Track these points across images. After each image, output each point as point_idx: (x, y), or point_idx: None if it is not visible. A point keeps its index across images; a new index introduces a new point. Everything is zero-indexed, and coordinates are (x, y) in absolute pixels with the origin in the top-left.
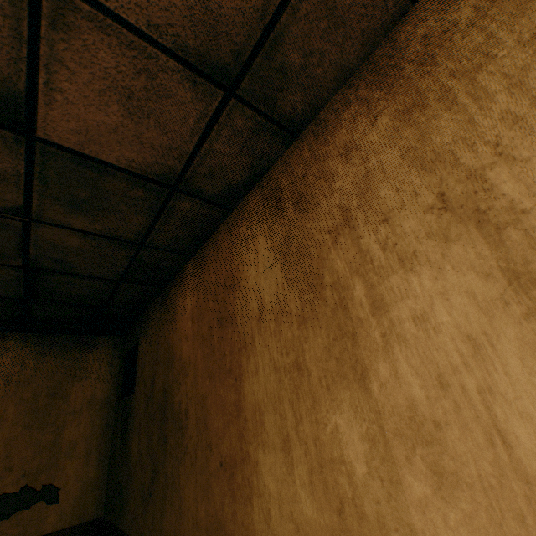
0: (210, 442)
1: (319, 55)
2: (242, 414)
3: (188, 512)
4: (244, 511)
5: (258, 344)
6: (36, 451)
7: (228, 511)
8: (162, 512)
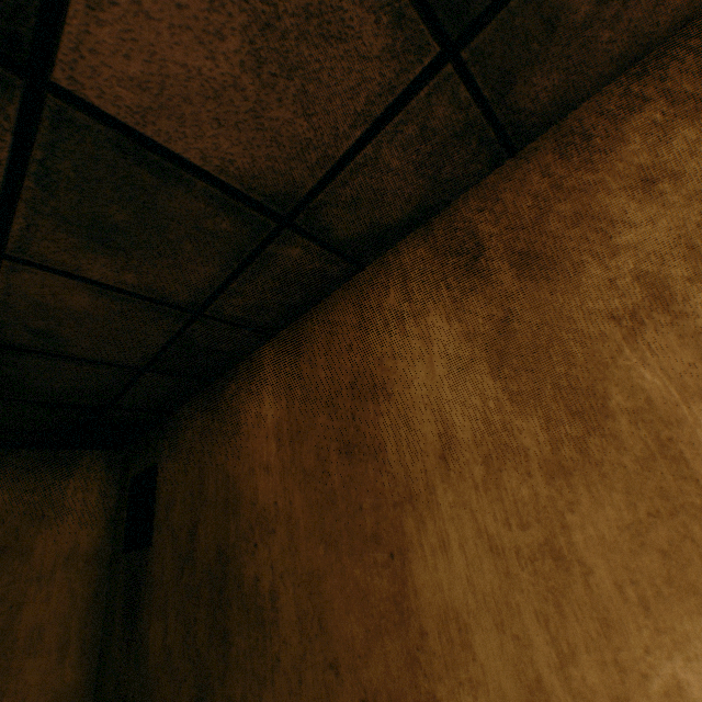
0: (335, 660)
1: (620, 5)
2: (413, 621)
3: None
4: None
5: (444, 500)
6: None
7: None
8: None
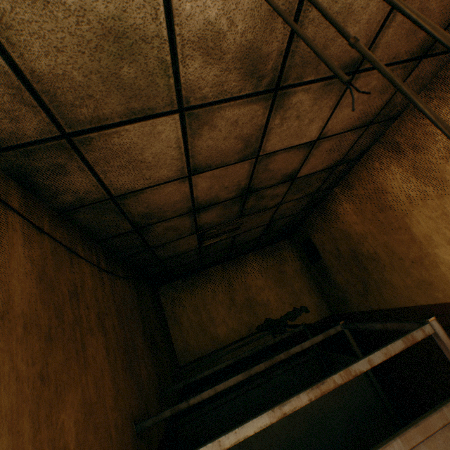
0: (400, 257)
1: None
2: (416, 241)
3: (399, 286)
4: (435, 271)
5: (414, 212)
6: (288, 295)
7: (425, 275)
8: (379, 293)
